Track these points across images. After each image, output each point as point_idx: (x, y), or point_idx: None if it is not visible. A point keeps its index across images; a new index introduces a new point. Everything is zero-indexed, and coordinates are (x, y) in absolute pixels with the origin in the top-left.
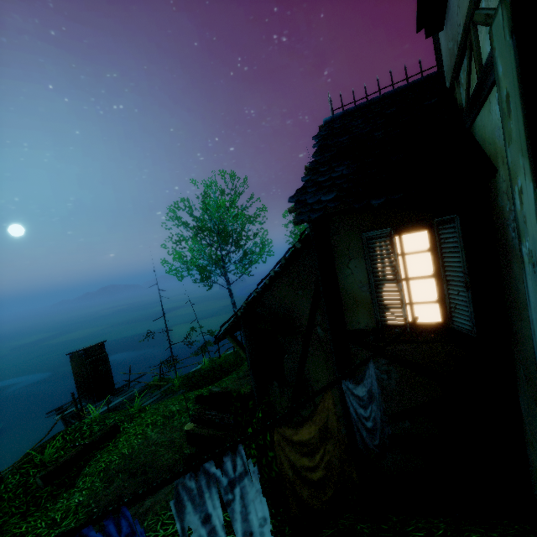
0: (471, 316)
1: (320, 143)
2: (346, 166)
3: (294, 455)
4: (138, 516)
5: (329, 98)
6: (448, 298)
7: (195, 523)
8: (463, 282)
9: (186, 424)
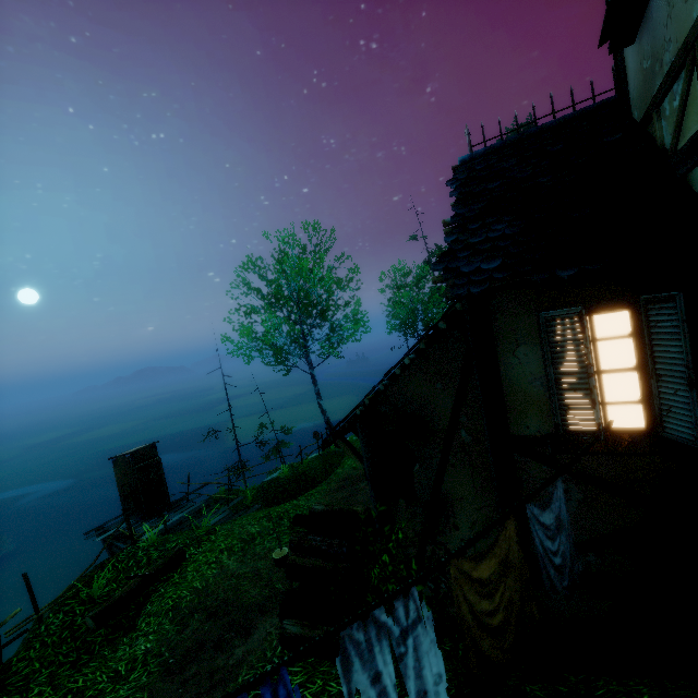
0: (695, 423)
1: (460, 190)
2: (507, 223)
3: (473, 600)
4: (229, 669)
5: (466, 130)
6: (658, 398)
7: (362, 687)
8: (684, 378)
9: (272, 550)
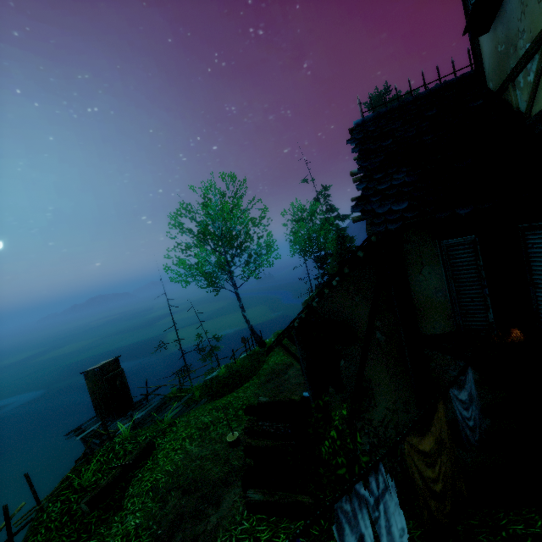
0: None
1: (360, 147)
2: (405, 173)
3: (421, 467)
4: (208, 534)
5: (358, 100)
6: (535, 300)
7: None
8: None
9: (224, 434)
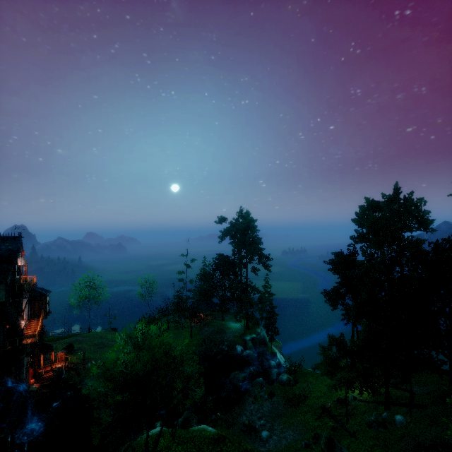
0: None
1: None
2: None
3: None
4: None
5: None
6: None
7: None
8: None
9: None
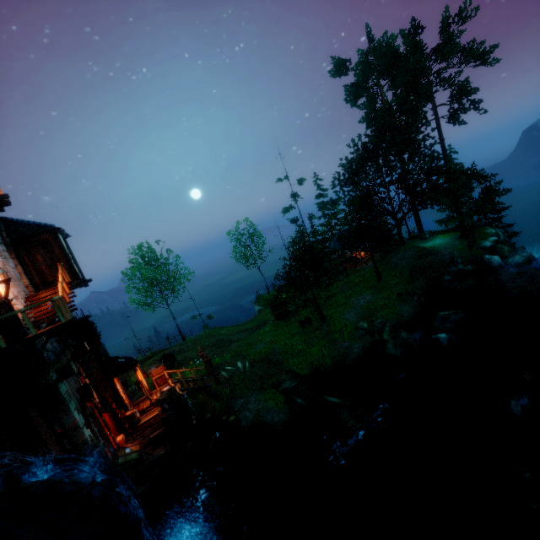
0: None
1: None
2: None
3: None
4: None
5: None
6: None
7: None
8: None
9: None
